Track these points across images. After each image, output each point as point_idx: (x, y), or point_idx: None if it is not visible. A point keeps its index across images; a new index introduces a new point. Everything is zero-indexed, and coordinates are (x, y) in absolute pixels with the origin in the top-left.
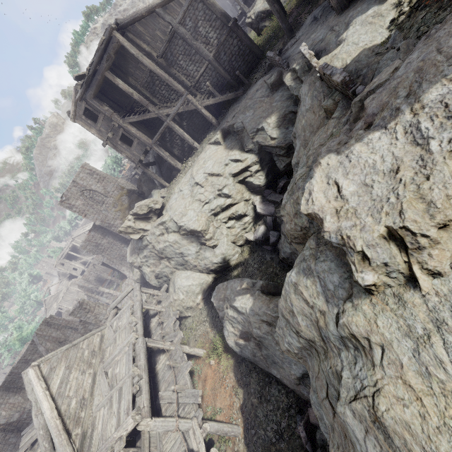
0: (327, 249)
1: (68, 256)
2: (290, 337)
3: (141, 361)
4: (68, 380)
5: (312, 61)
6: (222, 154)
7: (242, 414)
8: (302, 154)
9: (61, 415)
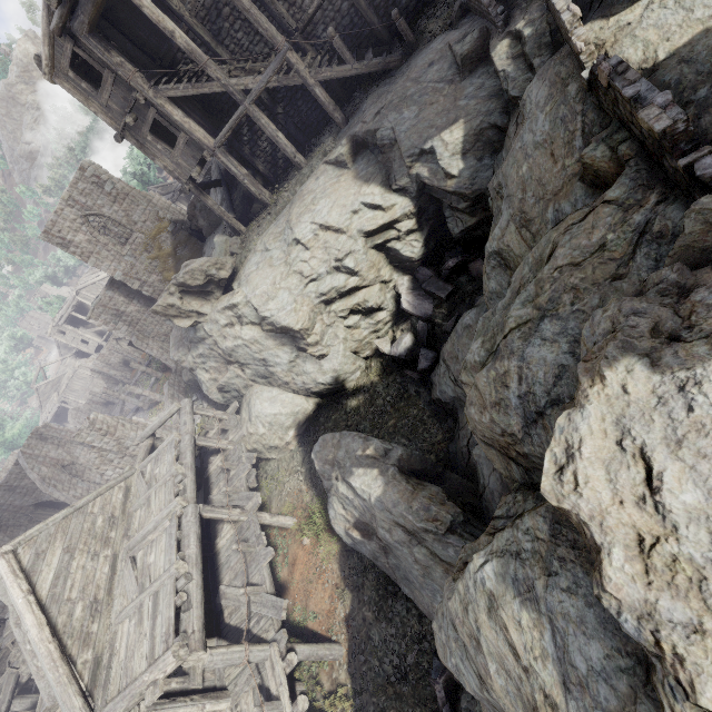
0: (578, 563)
1: (72, 320)
2: (462, 663)
3: (191, 549)
4: (69, 571)
5: (574, 32)
6: (348, 188)
7: (348, 630)
8: (512, 239)
9: (58, 633)
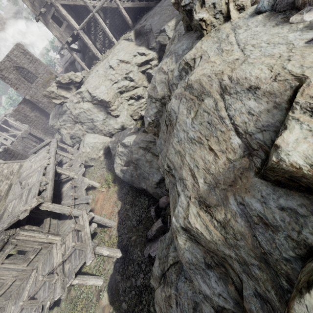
0: (184, 38)
1: (0, 128)
2: (151, 110)
3: (49, 176)
4: None
5: None
6: (132, 48)
7: (118, 215)
8: None
9: None
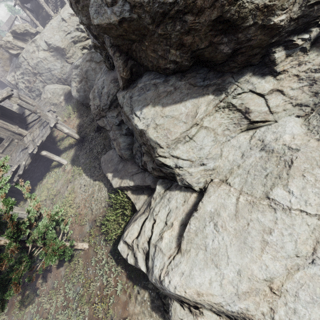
0: None
1: None
2: None
3: (14, 93)
4: None
5: None
6: None
7: (78, 126)
8: None
9: None
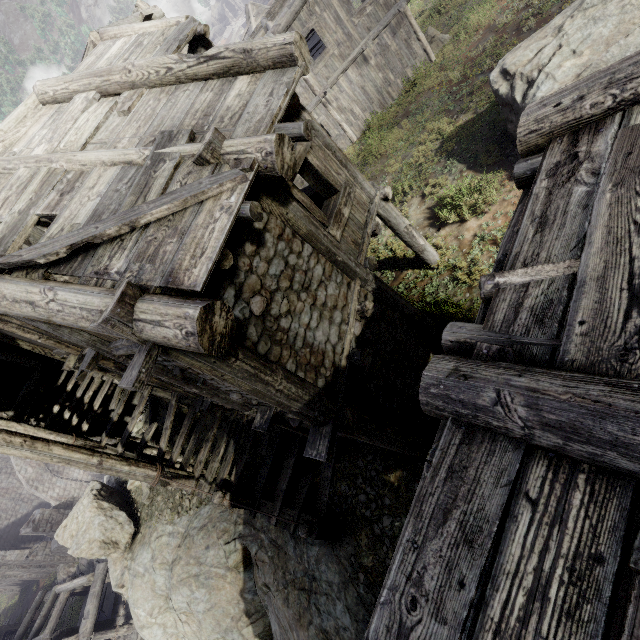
0: None
1: None
2: None
3: None
4: None
5: None
6: (229, 601)
7: None
8: None
9: None
